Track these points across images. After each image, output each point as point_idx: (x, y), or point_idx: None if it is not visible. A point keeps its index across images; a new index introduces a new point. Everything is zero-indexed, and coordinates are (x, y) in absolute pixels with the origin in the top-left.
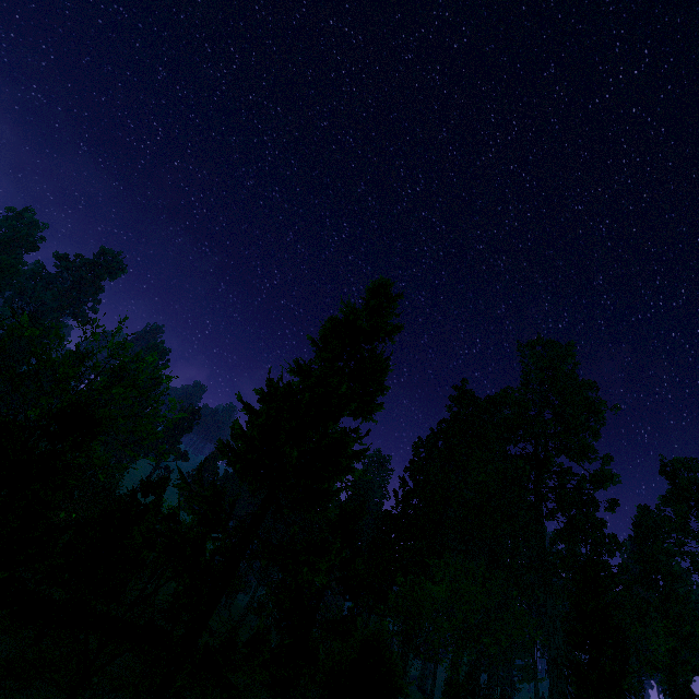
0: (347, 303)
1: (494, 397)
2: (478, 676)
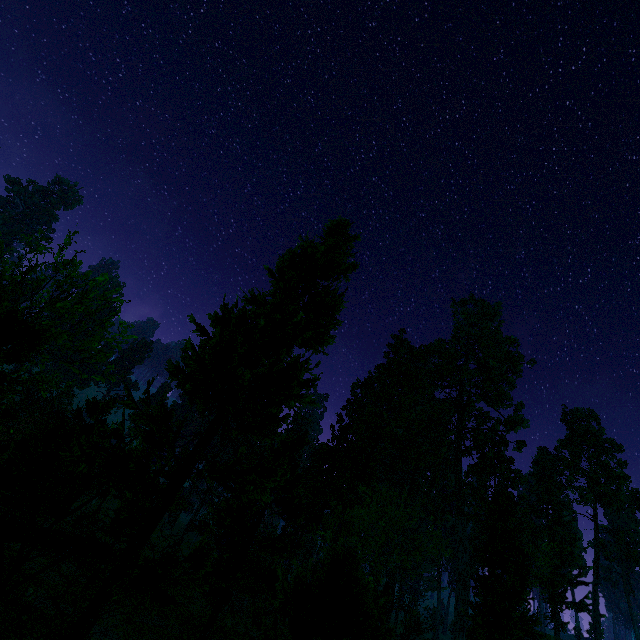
0: (306, 238)
1: (428, 346)
2: (394, 586)
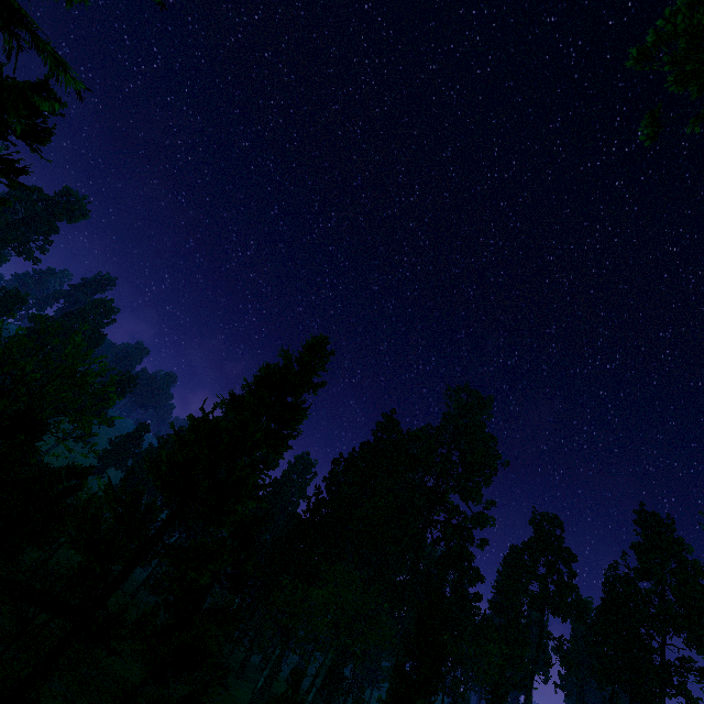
0: (286, 352)
1: (411, 433)
2: (340, 671)
